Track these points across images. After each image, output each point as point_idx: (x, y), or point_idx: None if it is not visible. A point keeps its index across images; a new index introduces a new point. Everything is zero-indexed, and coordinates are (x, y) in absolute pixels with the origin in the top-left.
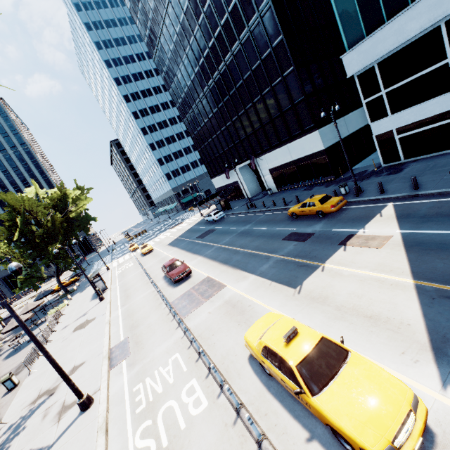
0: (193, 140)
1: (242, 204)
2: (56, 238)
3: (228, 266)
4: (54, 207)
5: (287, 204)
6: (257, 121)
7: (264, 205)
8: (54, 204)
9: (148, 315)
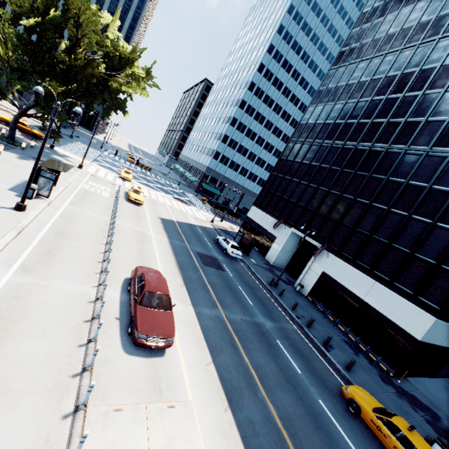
0: (279, 161)
1: (261, 264)
2: (70, 81)
3: (234, 419)
4: (106, 56)
5: (327, 348)
6: (371, 226)
7: (294, 307)
8: (110, 53)
9: (21, 389)
